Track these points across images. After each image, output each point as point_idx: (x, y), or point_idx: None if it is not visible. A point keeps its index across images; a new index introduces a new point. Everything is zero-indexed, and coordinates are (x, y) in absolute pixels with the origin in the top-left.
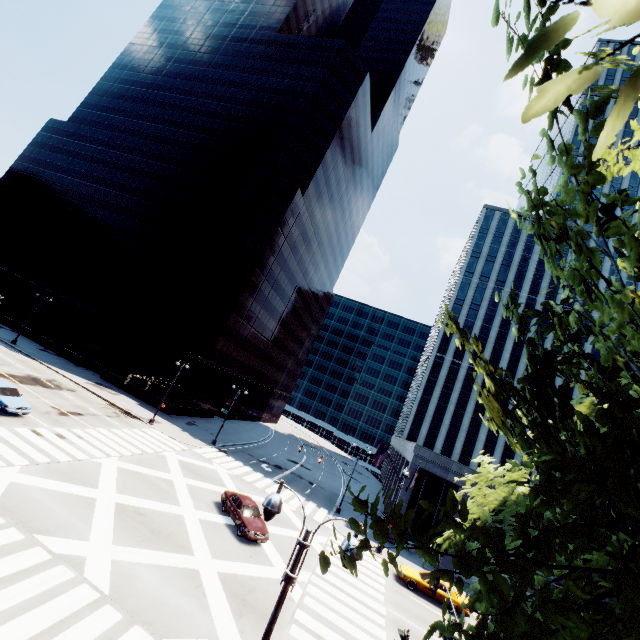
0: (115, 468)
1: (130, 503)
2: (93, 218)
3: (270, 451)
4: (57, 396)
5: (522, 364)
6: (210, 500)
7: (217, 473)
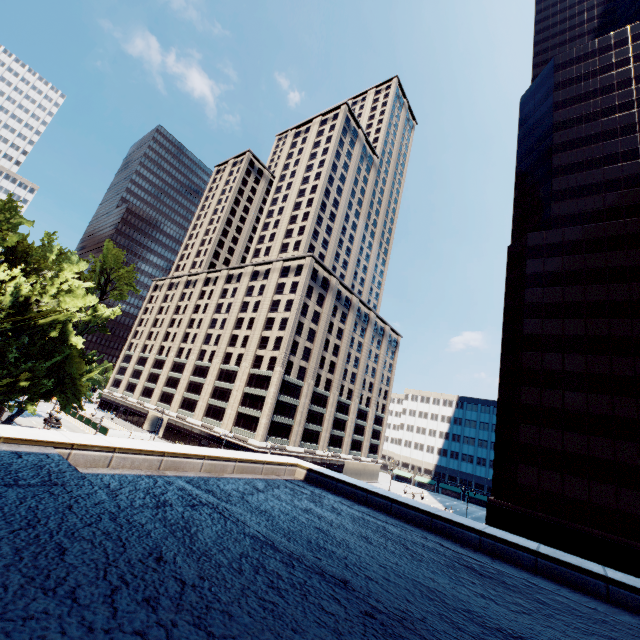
0: None
1: None
2: None
3: None
4: None
5: None
6: None
7: None
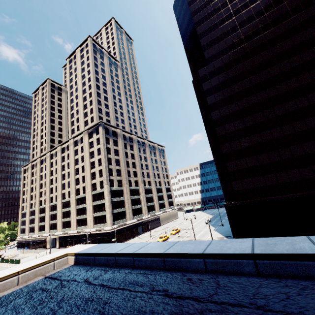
0: None
1: None
2: None
3: None
4: None
5: None
6: None
7: None
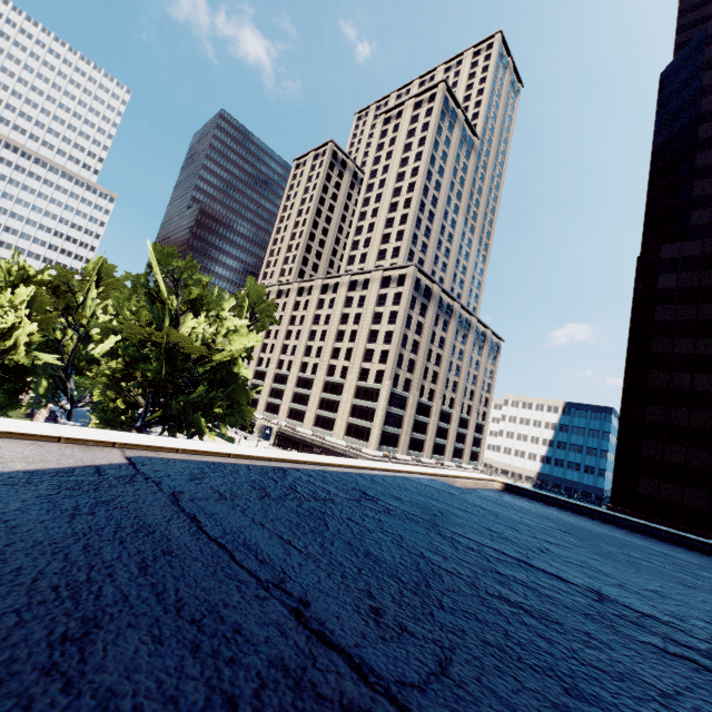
0: None
1: None
2: None
3: None
4: None
5: None
6: None
7: None
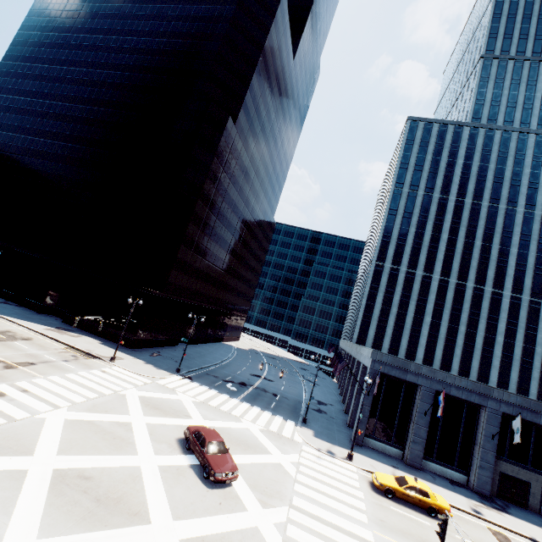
0: (61, 422)
1: (73, 466)
2: (33, 169)
3: (234, 369)
4: (7, 348)
5: (456, 263)
6: (173, 438)
7: (181, 403)
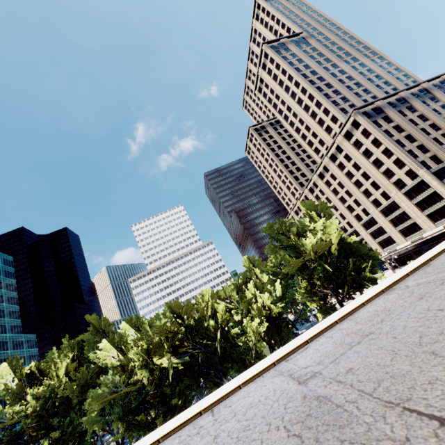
0: None
1: None
2: None
3: None
4: None
5: None
6: None
7: None
